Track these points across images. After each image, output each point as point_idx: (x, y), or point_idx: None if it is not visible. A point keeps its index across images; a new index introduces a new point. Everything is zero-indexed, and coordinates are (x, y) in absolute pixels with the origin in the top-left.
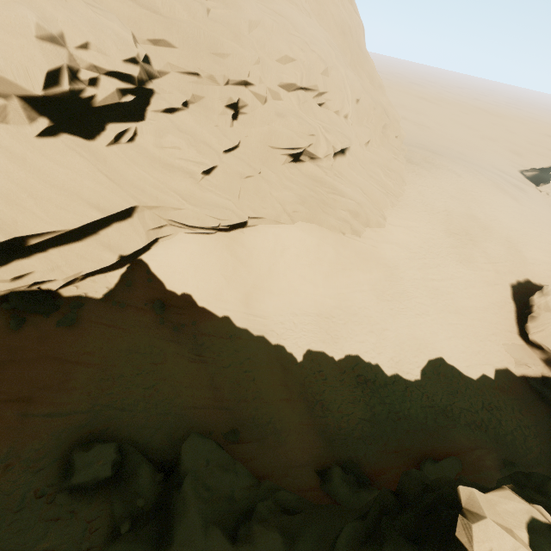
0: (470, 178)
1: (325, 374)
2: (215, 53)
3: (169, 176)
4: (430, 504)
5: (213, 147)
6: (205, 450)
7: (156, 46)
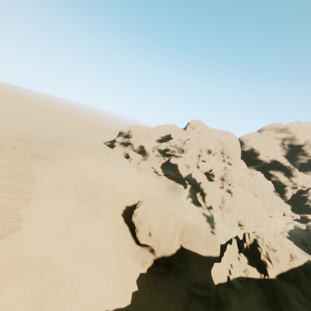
0: (80, 158)
1: None
2: None
3: None
4: None
5: None
6: None
7: None
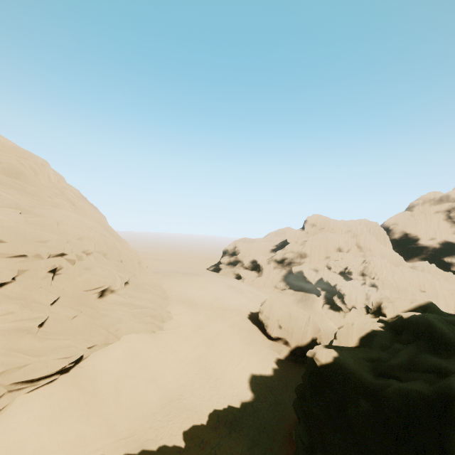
0: (193, 277)
1: (207, 439)
2: (39, 241)
3: (5, 340)
4: (308, 380)
5: (43, 303)
6: None
7: None
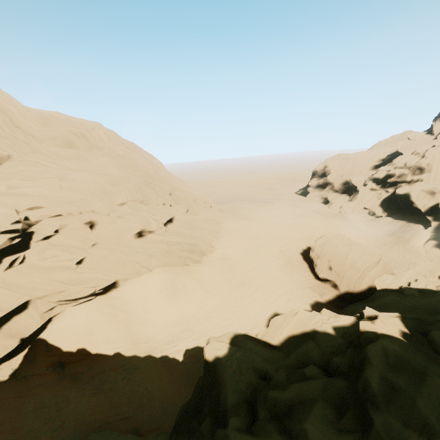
0: (259, 207)
1: (202, 360)
2: (69, 202)
3: (52, 274)
4: None
5: (81, 247)
6: (102, 439)
7: (32, 210)
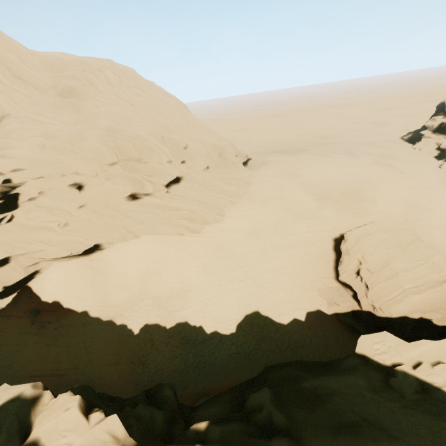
0: (315, 163)
1: (155, 340)
2: (50, 164)
3: (36, 233)
4: None
5: (65, 209)
6: None
7: (16, 172)
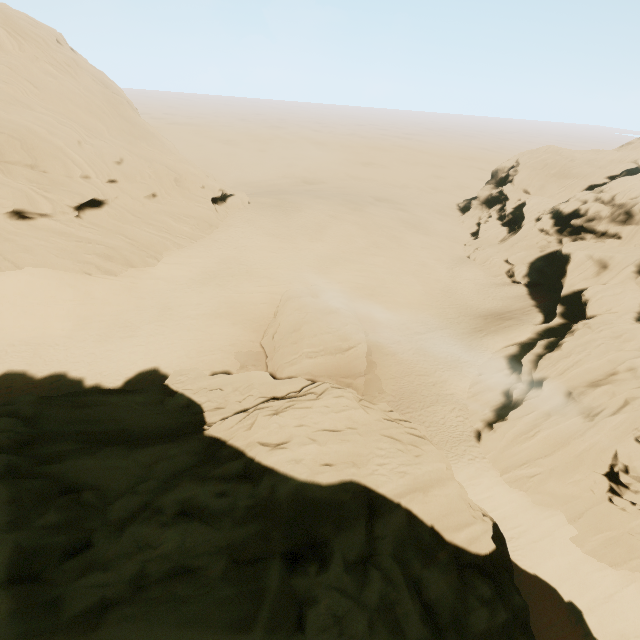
0: (313, 215)
1: (14, 389)
2: None
3: None
4: None
5: None
6: None
7: None
